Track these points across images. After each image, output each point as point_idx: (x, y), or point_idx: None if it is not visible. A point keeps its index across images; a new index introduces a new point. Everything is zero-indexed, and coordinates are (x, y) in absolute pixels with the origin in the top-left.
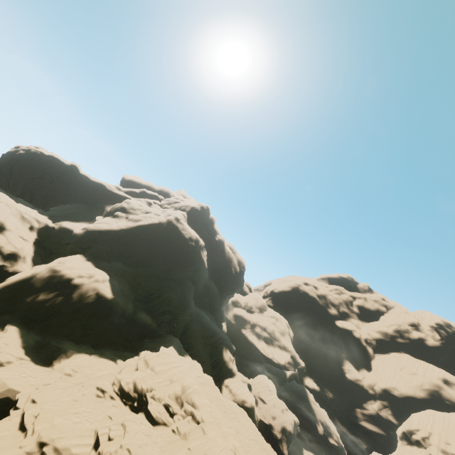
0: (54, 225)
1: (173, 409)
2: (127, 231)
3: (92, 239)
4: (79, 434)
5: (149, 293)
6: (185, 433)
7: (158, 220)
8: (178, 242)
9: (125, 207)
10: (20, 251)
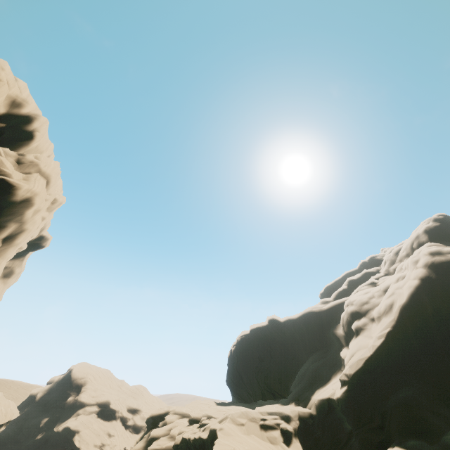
0: (308, 411)
1: None
2: (398, 335)
3: (369, 394)
4: None
5: None
6: None
7: (412, 278)
8: None
9: (354, 311)
10: None
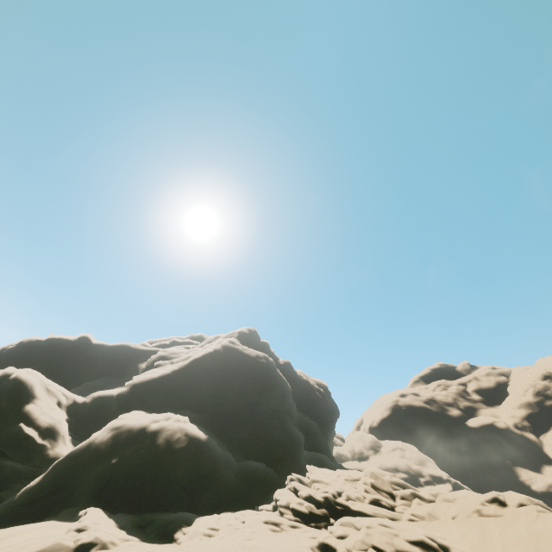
0: (84, 399)
1: (387, 502)
2: (181, 371)
3: (142, 393)
4: (295, 551)
5: (240, 440)
6: (428, 513)
7: (212, 348)
8: (246, 365)
9: (164, 355)
10: (58, 424)
